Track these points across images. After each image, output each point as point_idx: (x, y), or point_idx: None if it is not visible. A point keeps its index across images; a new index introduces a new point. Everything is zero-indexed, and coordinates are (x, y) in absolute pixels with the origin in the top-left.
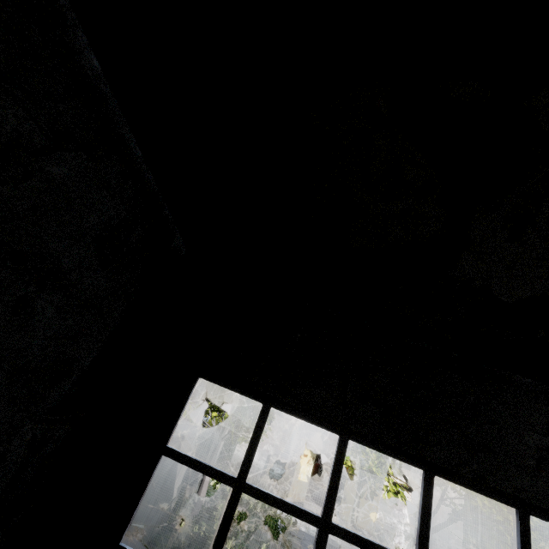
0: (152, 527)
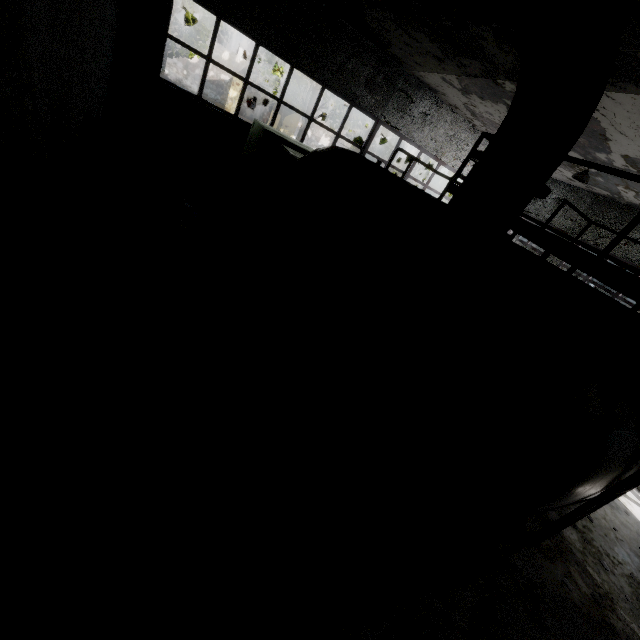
0: None
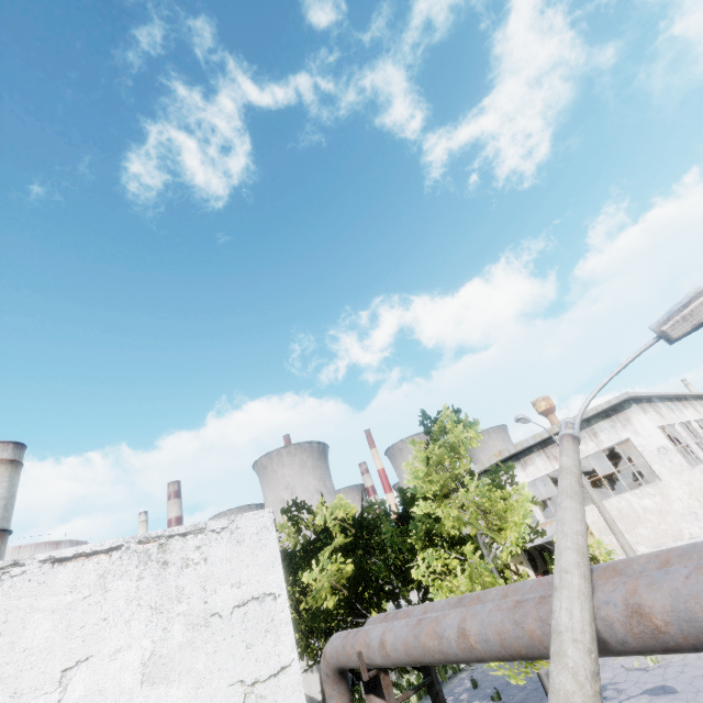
0: None
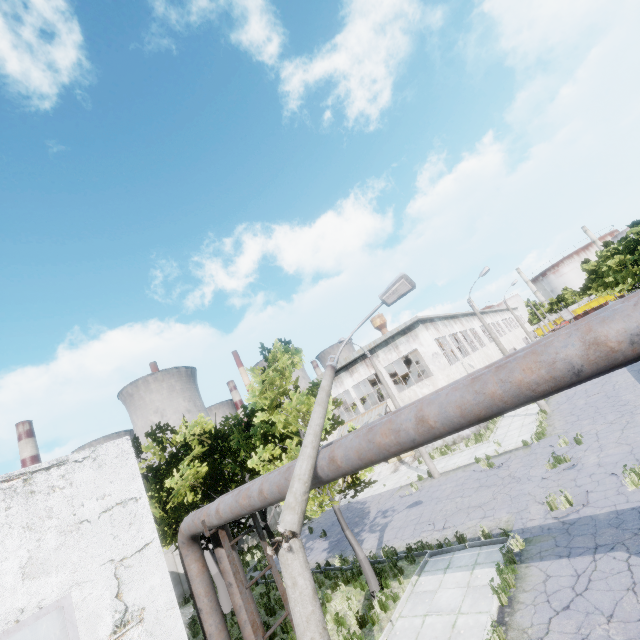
0: (178, 596)
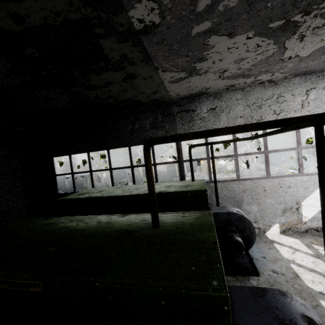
0: None
